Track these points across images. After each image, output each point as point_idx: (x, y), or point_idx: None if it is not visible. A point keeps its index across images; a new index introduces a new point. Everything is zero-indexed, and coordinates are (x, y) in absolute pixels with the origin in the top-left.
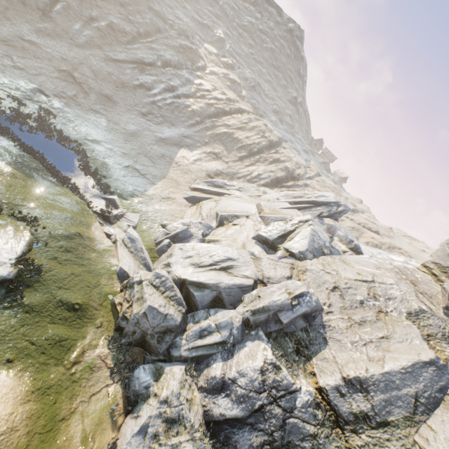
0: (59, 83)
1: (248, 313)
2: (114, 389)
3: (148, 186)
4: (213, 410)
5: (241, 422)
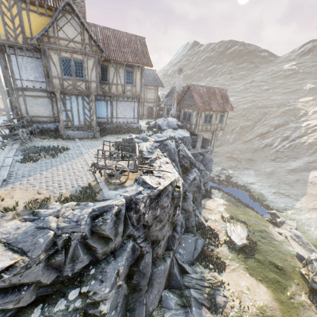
0: (228, 163)
1: None
2: None
3: (293, 202)
4: None
5: None
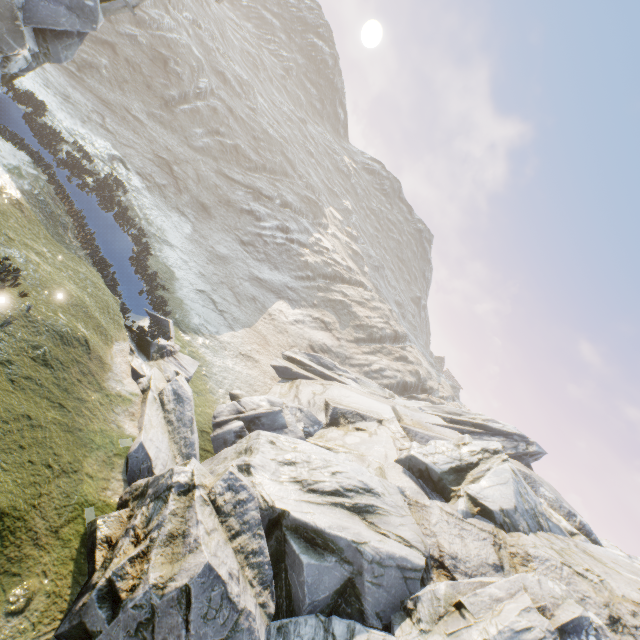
0: (150, 166)
1: None
2: None
3: (223, 329)
4: None
5: None
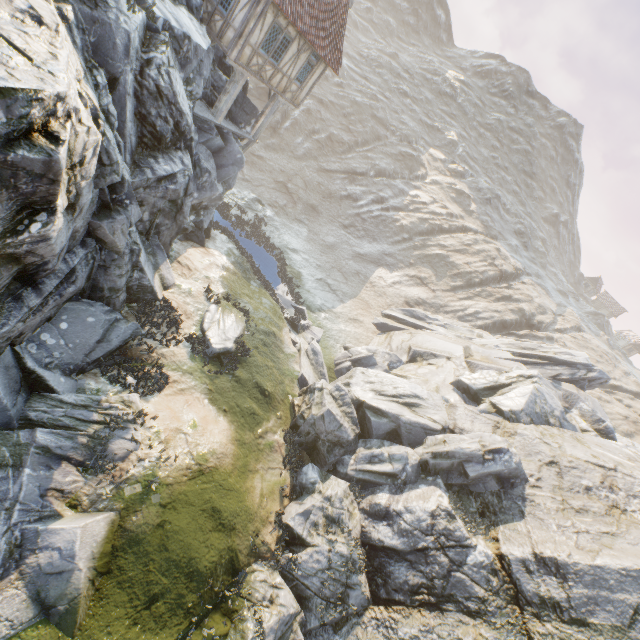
0: (274, 194)
1: (428, 455)
2: (284, 473)
3: (336, 303)
4: (372, 533)
5: (399, 556)
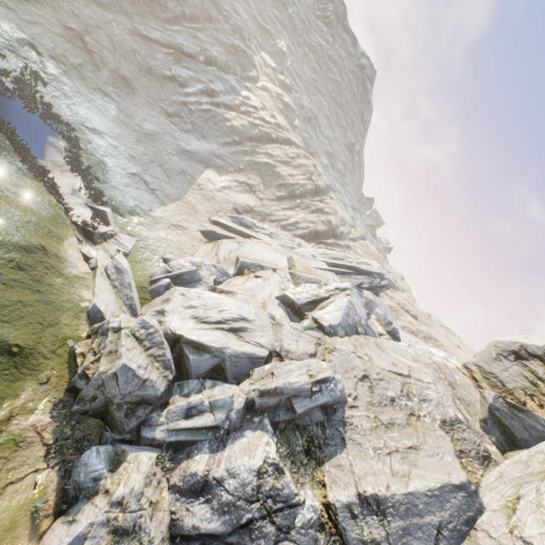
0: (61, 43)
1: (255, 394)
2: (45, 476)
3: (155, 206)
4: (185, 519)
5: (219, 540)
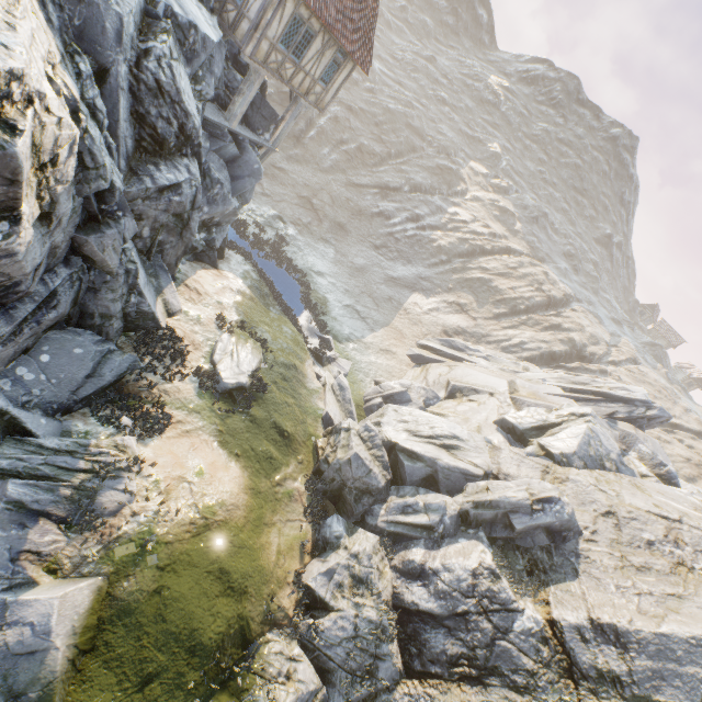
0: (297, 210)
1: (469, 505)
2: (305, 526)
3: (366, 333)
4: (405, 594)
5: (436, 621)
